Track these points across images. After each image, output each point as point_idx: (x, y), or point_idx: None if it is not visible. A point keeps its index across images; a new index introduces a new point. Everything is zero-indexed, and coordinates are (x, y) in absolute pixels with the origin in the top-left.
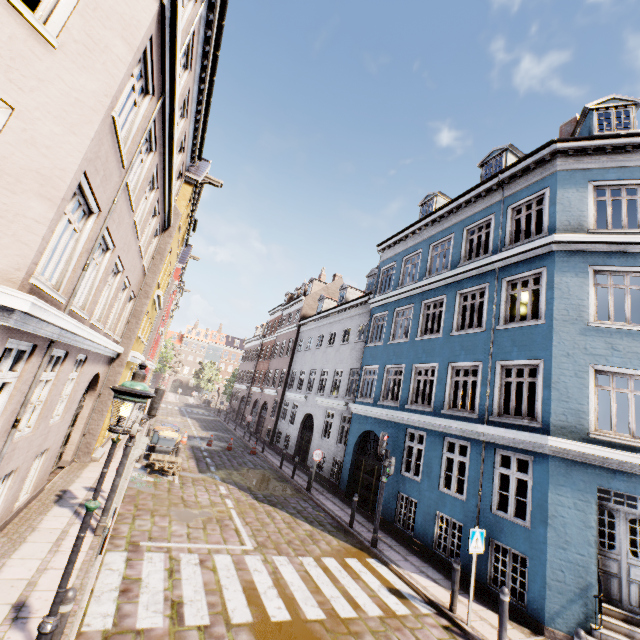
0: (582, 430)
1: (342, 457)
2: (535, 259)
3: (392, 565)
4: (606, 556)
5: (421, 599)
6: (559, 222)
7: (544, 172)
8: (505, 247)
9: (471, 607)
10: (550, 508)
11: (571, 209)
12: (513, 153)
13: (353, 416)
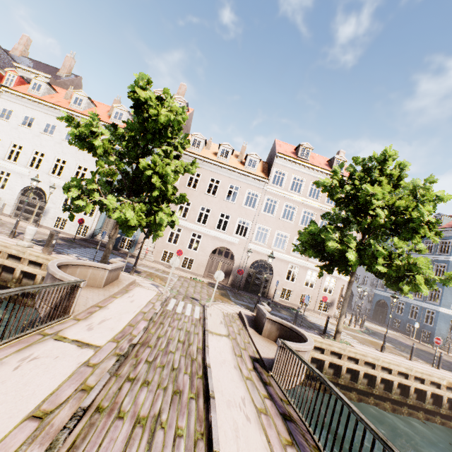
0: (449, 307)
1: (369, 307)
2: (444, 260)
3: (393, 330)
4: (451, 334)
5: (402, 335)
6: None
7: (451, 234)
8: (436, 253)
9: (414, 336)
10: (437, 322)
11: None
12: (446, 216)
13: (374, 294)
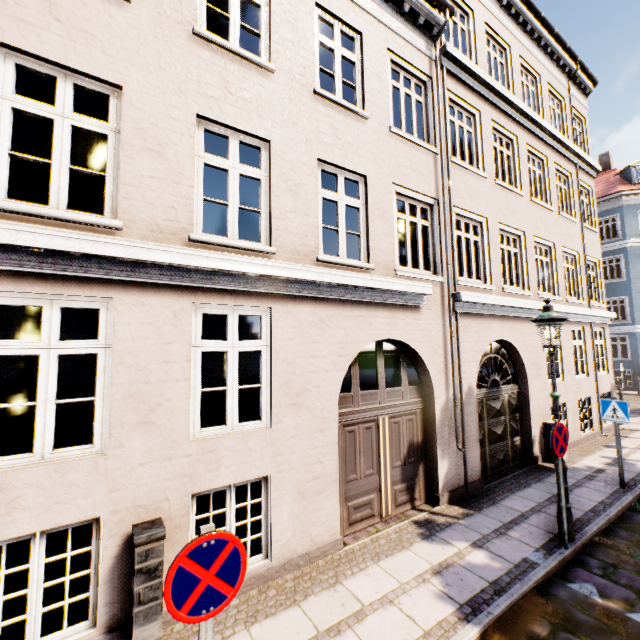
0: None
1: None
2: (616, 250)
3: None
4: None
5: None
6: (627, 233)
7: (614, 205)
8: None
9: (622, 387)
10: (638, 351)
11: (631, 226)
12: None
13: None
